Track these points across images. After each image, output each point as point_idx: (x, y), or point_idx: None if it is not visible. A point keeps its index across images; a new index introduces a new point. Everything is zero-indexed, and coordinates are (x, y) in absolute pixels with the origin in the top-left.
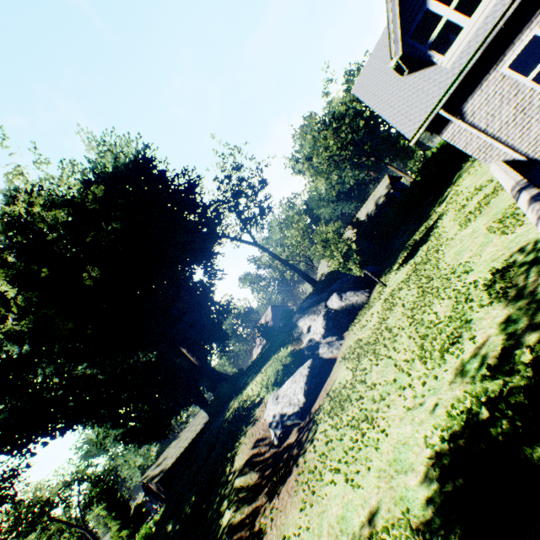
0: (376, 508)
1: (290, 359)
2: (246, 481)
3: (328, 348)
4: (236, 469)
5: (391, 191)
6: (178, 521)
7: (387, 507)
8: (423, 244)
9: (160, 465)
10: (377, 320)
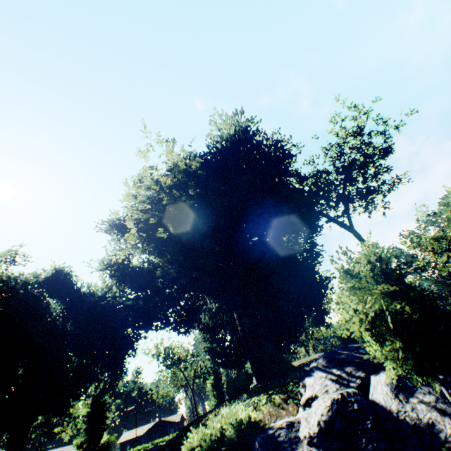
0: None
1: (232, 433)
2: None
3: None
4: None
5: None
6: None
7: None
8: None
9: None
10: None
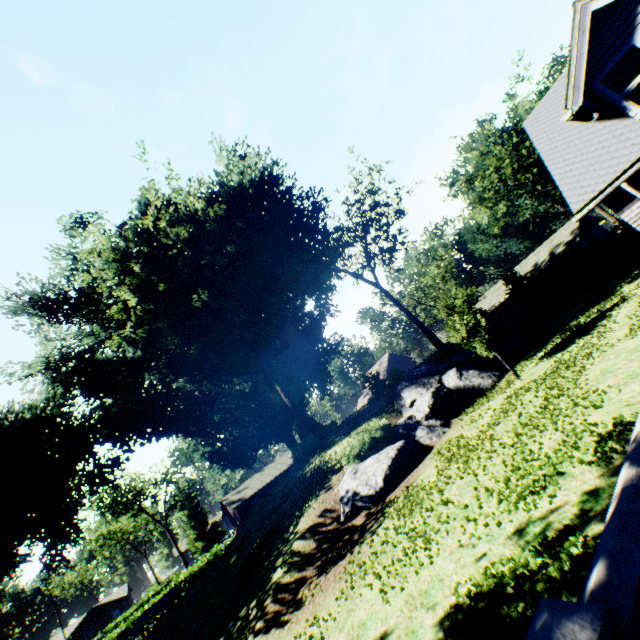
0: (391, 629)
1: (381, 433)
2: (304, 546)
3: (427, 433)
4: (298, 531)
5: (578, 239)
6: (241, 557)
7: (399, 633)
8: (583, 335)
9: (240, 492)
10: (488, 420)
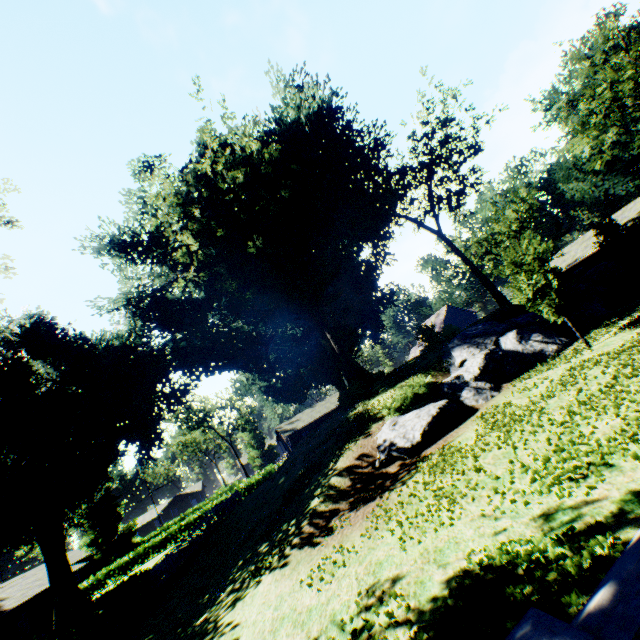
0: (403, 575)
1: (424, 390)
2: (340, 483)
3: (474, 395)
4: (336, 468)
5: None
6: (287, 480)
7: (409, 580)
8: None
9: (292, 424)
10: (542, 391)
